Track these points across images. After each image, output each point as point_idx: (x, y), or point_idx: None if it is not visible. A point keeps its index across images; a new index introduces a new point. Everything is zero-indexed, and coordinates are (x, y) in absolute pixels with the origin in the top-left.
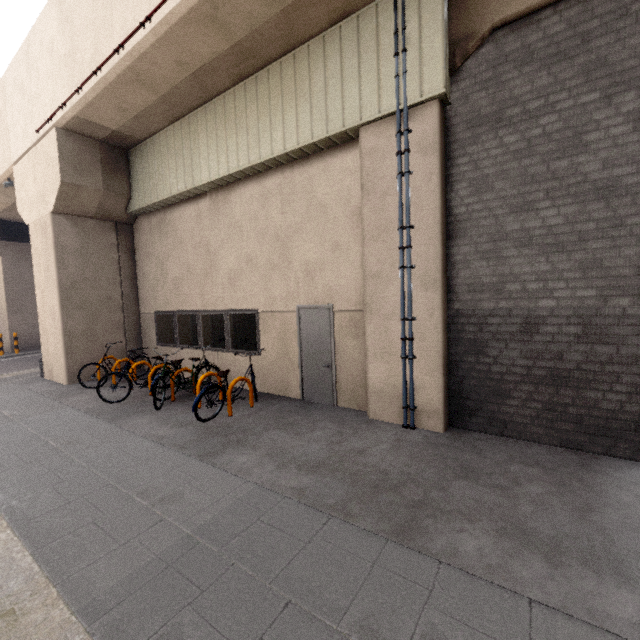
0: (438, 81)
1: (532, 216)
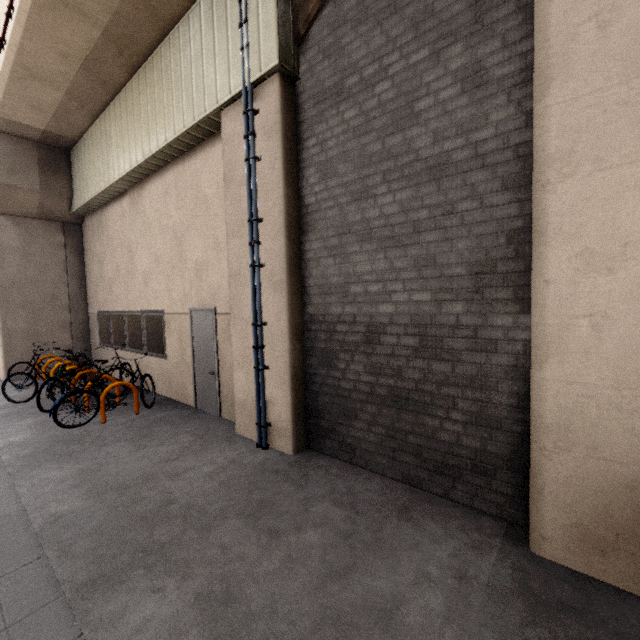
0: (273, 51)
1: (371, 204)
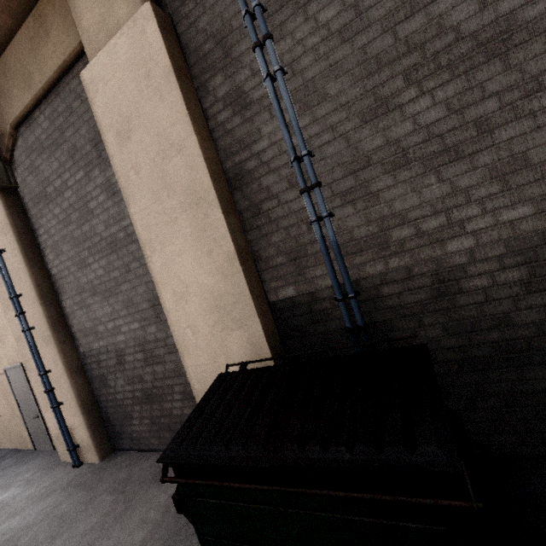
0: None
1: (89, 270)
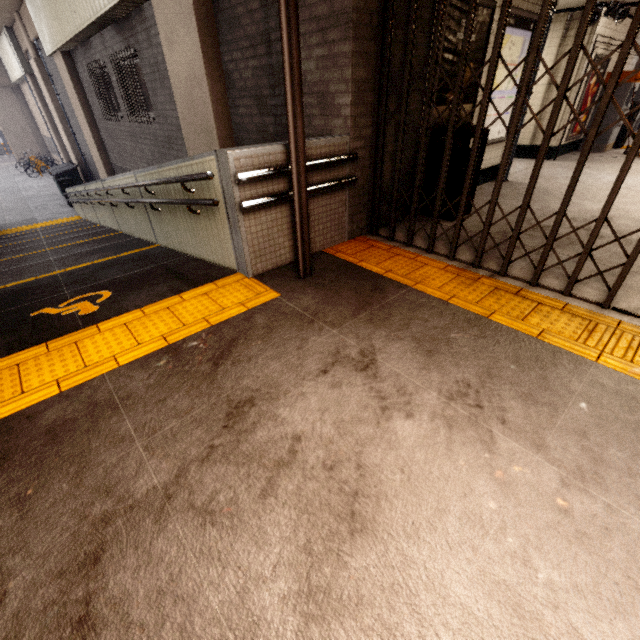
0: (23, 70)
1: None
